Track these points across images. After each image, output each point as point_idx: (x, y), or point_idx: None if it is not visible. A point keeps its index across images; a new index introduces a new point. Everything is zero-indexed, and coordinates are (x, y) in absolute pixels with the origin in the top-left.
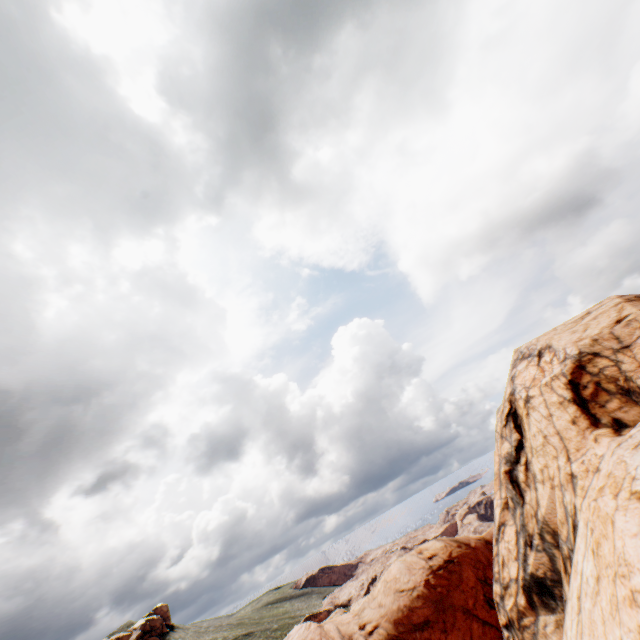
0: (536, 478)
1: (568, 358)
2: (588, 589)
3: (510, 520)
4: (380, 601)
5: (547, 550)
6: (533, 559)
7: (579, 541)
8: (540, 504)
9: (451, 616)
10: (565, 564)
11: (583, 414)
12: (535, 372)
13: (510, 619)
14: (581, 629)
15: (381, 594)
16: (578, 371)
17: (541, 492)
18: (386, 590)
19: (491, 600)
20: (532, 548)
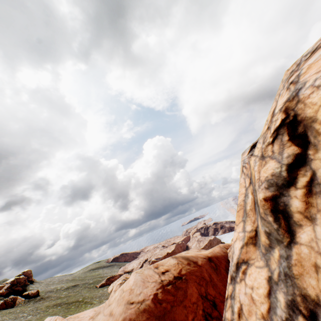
0: None
1: None
2: None
3: (259, 261)
4: (112, 310)
5: None
6: None
7: None
8: None
9: None
10: None
11: None
12: None
13: None
14: None
15: (115, 302)
16: None
17: None
18: (120, 300)
19: (209, 315)
20: None
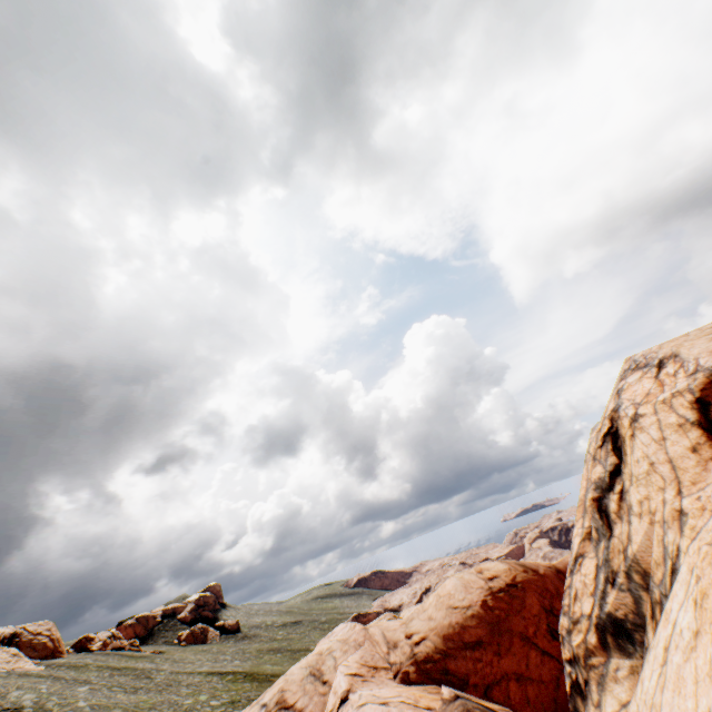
0: (632, 510)
1: (700, 371)
2: (681, 642)
3: (591, 552)
4: (430, 614)
5: (633, 591)
6: (613, 598)
7: (677, 587)
8: (632, 540)
9: (507, 640)
10: (653, 609)
11: (709, 441)
12: (651, 386)
13: (575, 655)
14: (663, 682)
15: (432, 607)
16: (711, 388)
17: (636, 527)
18: (438, 604)
19: (555, 631)
20: (614, 586)
